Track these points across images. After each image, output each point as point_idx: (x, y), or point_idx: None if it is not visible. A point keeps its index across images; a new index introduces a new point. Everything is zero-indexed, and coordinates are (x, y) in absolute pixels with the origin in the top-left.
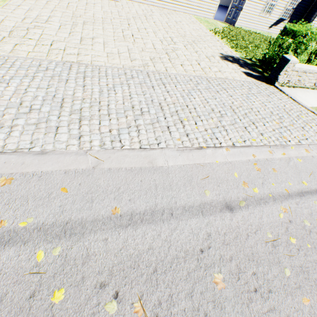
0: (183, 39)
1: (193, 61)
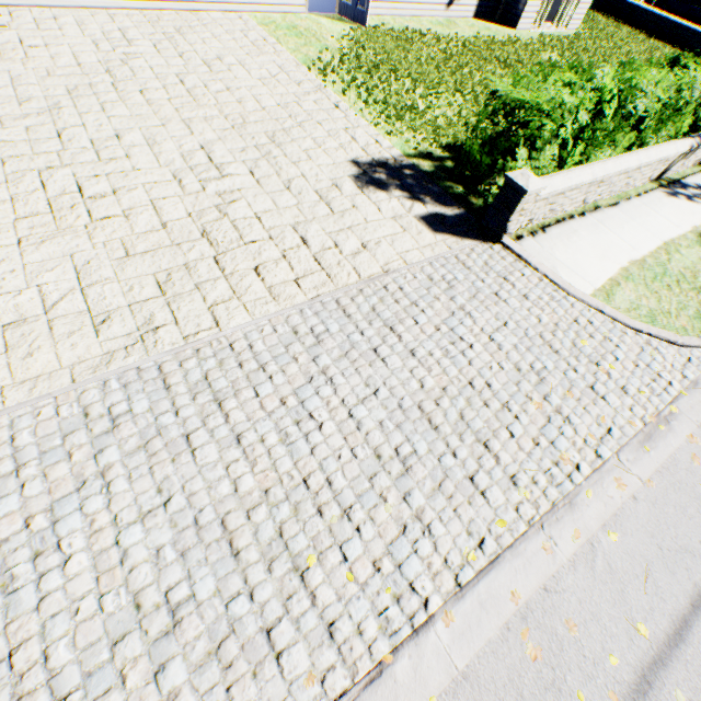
0: (241, 141)
1: (287, 232)
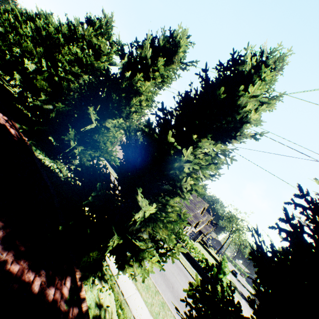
0: None
1: None
